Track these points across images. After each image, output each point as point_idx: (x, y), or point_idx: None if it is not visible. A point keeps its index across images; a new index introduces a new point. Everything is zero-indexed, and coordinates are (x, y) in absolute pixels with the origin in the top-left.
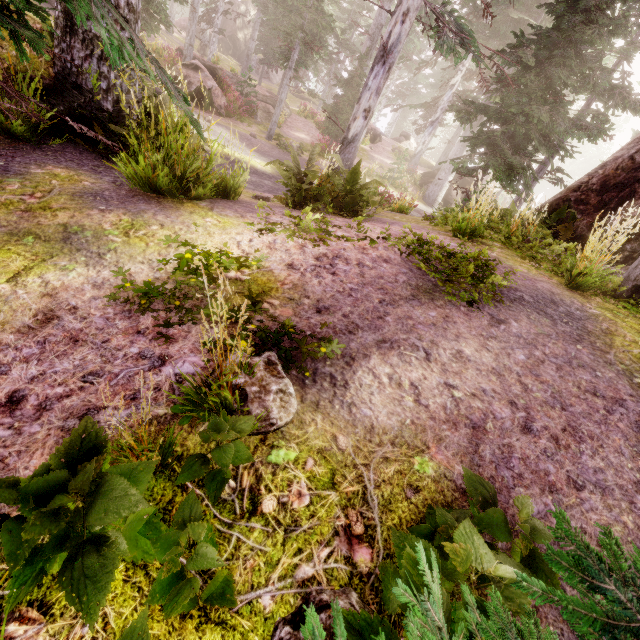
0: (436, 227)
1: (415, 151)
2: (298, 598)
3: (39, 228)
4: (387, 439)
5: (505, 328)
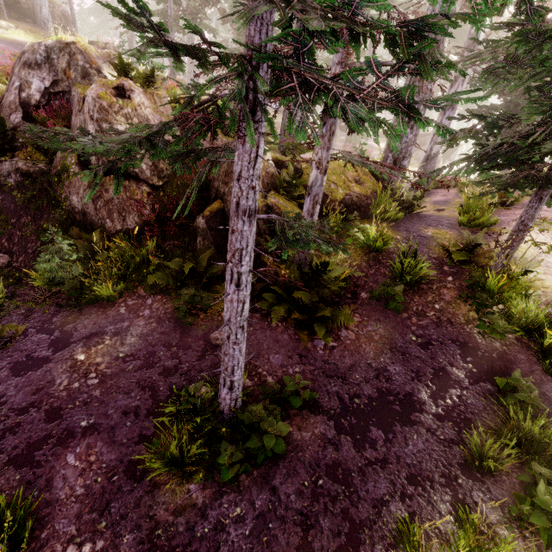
0: None
1: None
2: None
3: (489, 254)
4: None
5: None
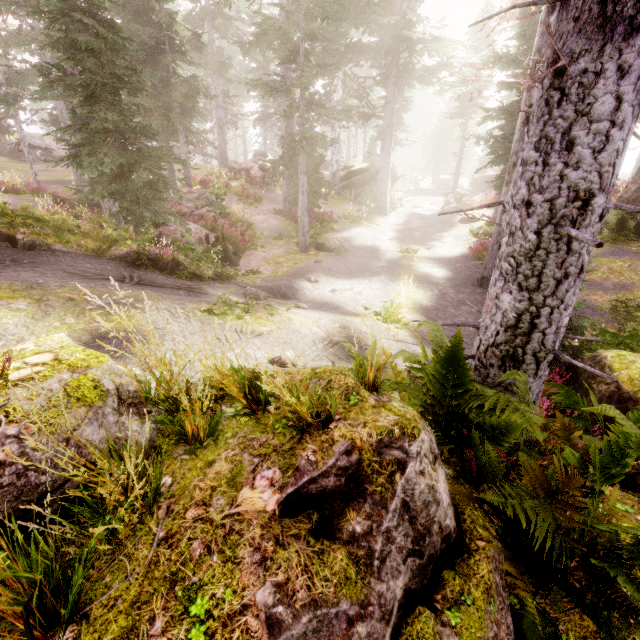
0: None
1: (331, 173)
2: None
3: None
4: None
5: None
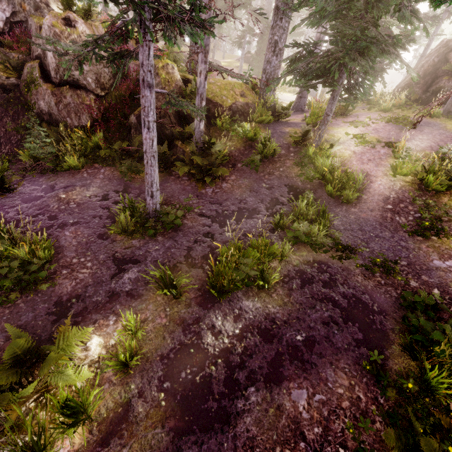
0: (368, 111)
1: None
2: (424, 162)
3: None
4: (420, 150)
5: (424, 131)
